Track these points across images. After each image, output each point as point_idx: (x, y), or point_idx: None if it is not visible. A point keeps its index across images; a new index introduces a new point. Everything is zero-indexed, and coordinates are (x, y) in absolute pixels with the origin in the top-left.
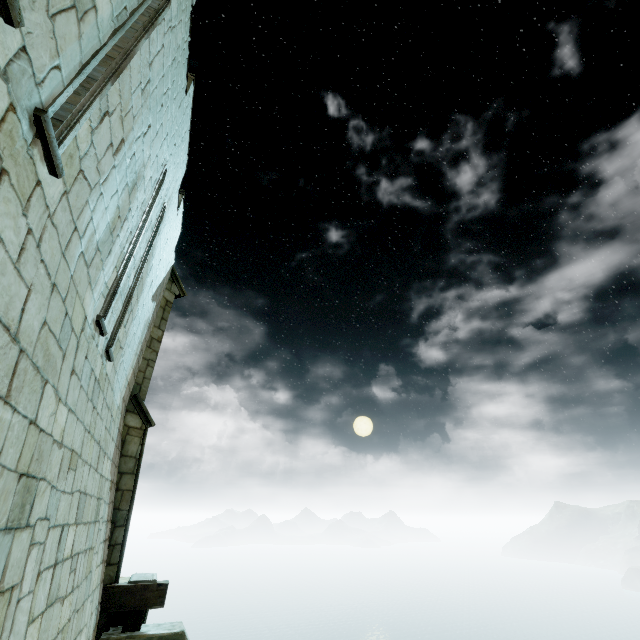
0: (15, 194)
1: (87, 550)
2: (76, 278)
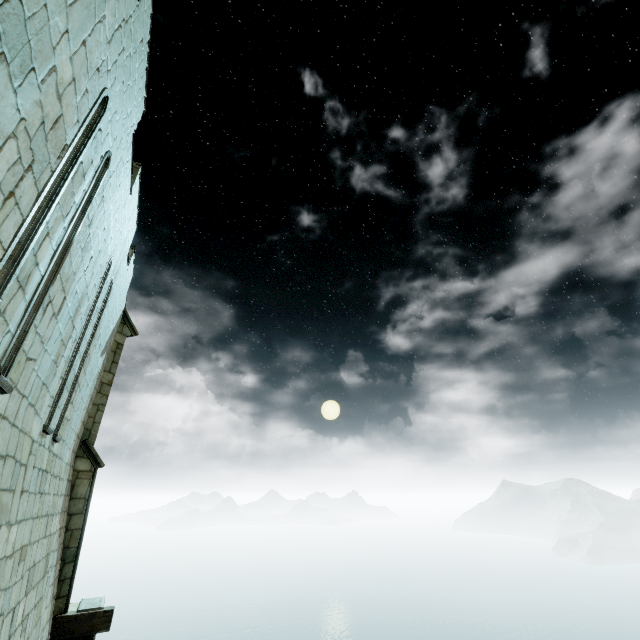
0: None
1: (36, 604)
2: (24, 425)
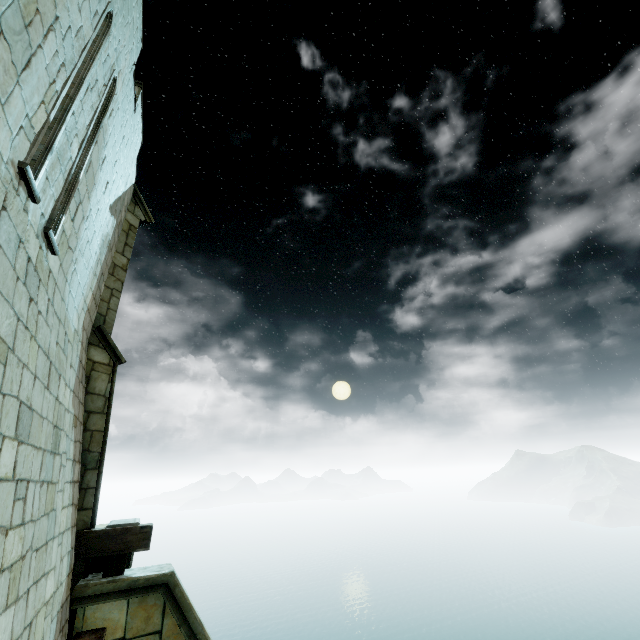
0: None
1: (44, 482)
2: None
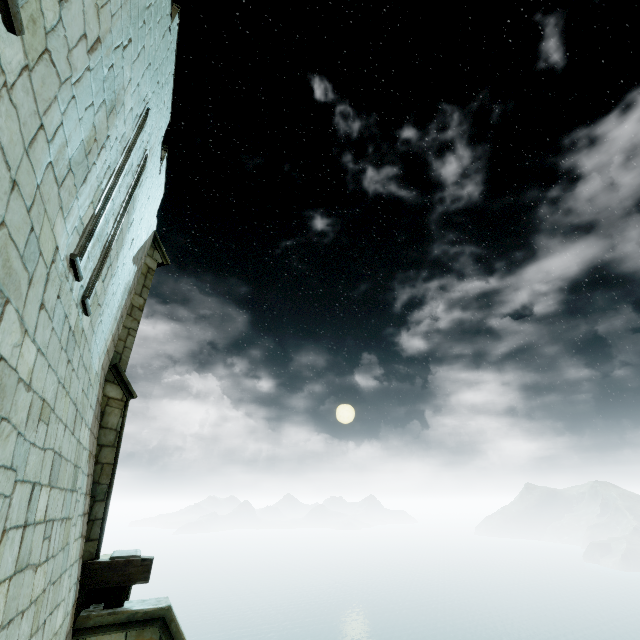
0: None
1: (63, 519)
2: (44, 193)
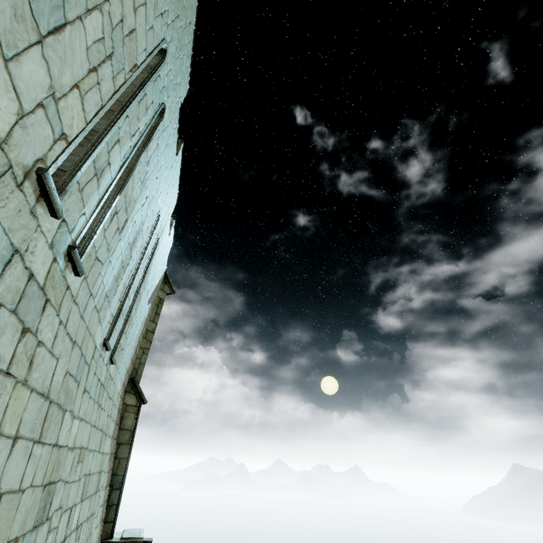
0: (53, 308)
1: (89, 517)
2: (90, 325)
